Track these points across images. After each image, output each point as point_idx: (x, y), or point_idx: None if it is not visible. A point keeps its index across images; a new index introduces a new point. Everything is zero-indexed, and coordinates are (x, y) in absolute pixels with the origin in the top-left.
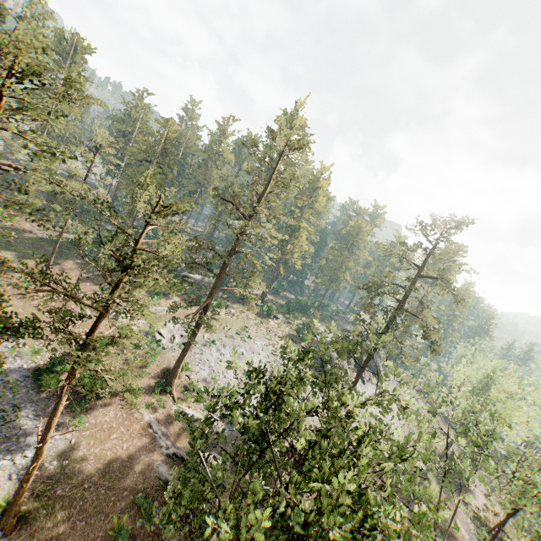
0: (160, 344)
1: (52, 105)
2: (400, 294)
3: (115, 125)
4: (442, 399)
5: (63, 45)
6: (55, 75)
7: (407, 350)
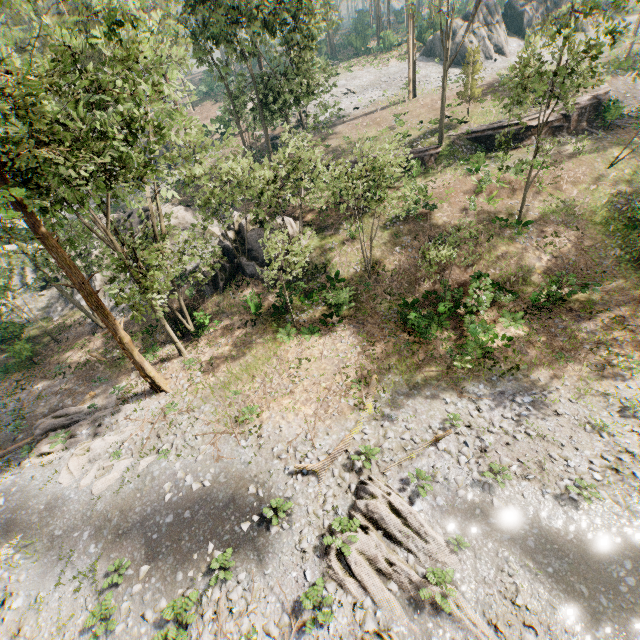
0: None
1: None
2: None
3: None
4: None
5: None
6: None
7: None
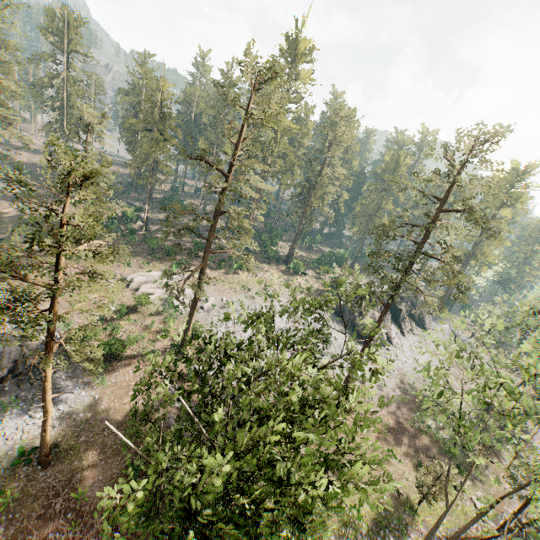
0: (177, 310)
1: (63, 91)
2: (420, 235)
3: (122, 99)
4: (457, 354)
5: (55, 23)
6: (57, 59)
7: (430, 299)
